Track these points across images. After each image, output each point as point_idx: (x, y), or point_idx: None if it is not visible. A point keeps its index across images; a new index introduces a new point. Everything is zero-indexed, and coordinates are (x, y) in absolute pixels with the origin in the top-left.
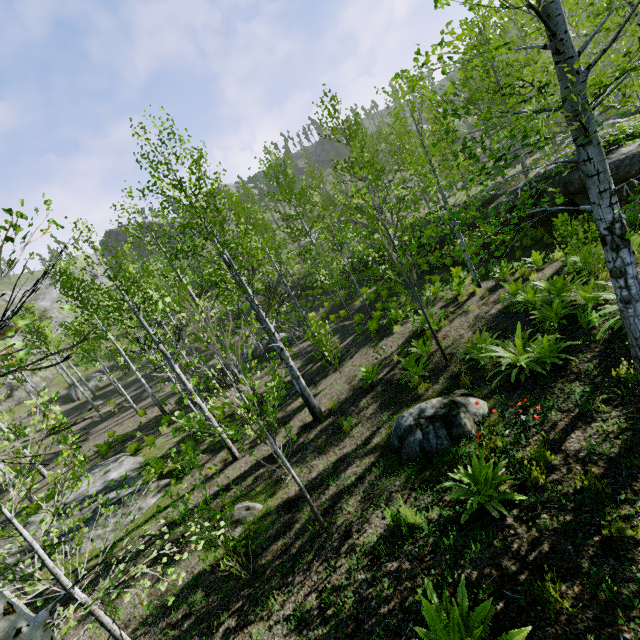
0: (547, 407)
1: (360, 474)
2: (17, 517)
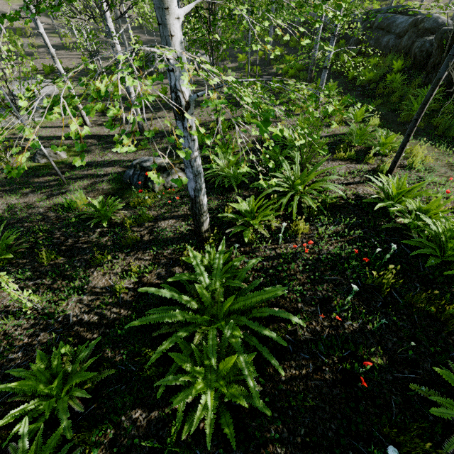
0: None
1: (107, 173)
2: None
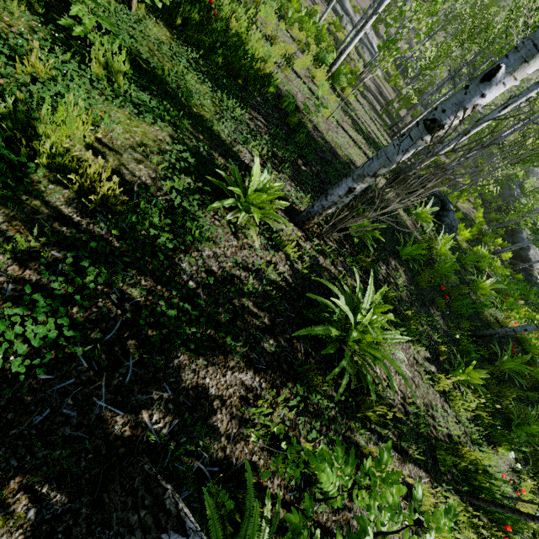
0: None
1: None
2: None
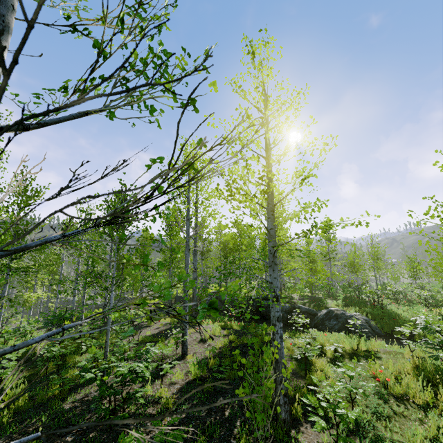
0: None
1: None
2: None
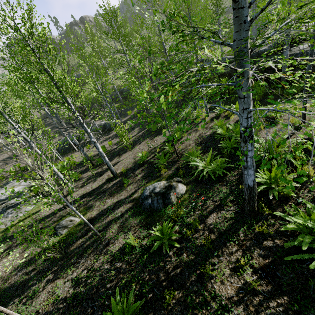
0: (208, 197)
1: (123, 212)
2: None
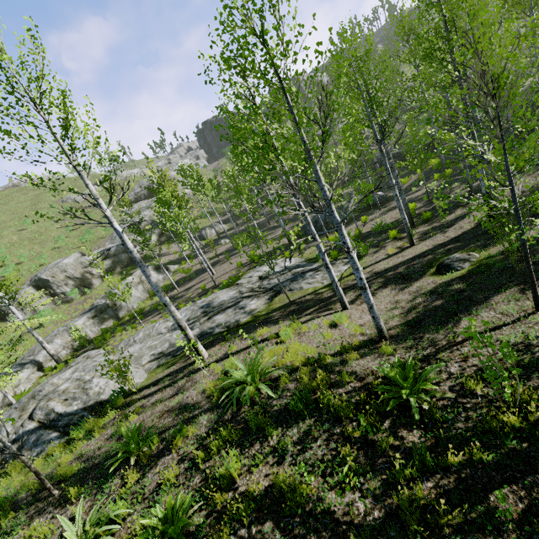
0: None
1: None
2: (211, 289)
